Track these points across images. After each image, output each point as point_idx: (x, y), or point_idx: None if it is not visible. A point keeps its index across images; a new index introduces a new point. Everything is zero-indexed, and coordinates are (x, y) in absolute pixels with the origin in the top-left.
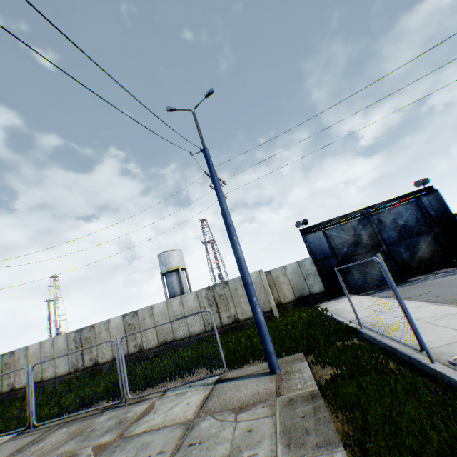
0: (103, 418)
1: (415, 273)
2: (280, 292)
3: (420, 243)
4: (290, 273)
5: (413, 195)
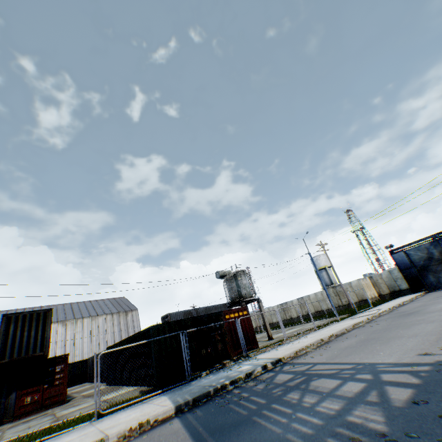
0: (298, 325)
1: None
2: (379, 288)
3: None
4: (384, 277)
5: None
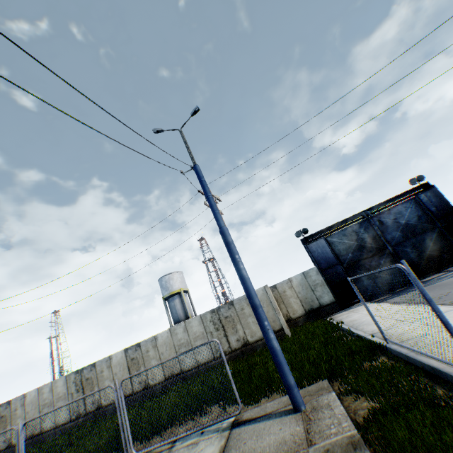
0: None
1: (427, 273)
2: (288, 307)
3: (426, 240)
4: (297, 285)
5: (410, 193)
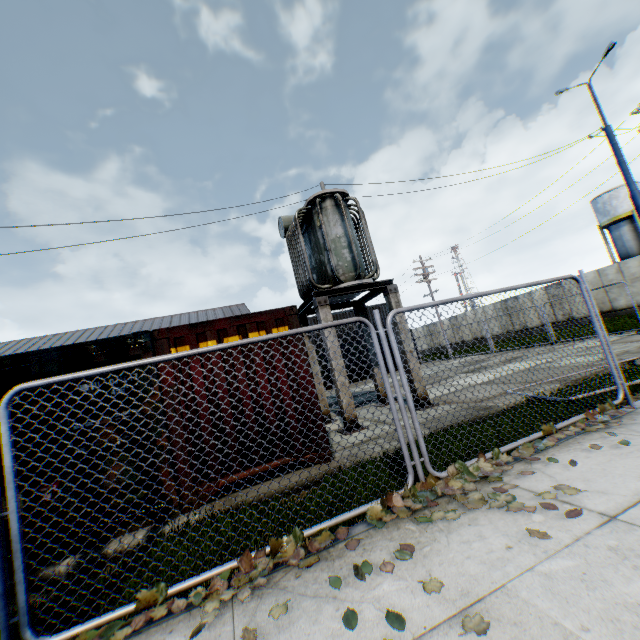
0: (537, 349)
1: None
2: None
3: None
4: None
5: None
